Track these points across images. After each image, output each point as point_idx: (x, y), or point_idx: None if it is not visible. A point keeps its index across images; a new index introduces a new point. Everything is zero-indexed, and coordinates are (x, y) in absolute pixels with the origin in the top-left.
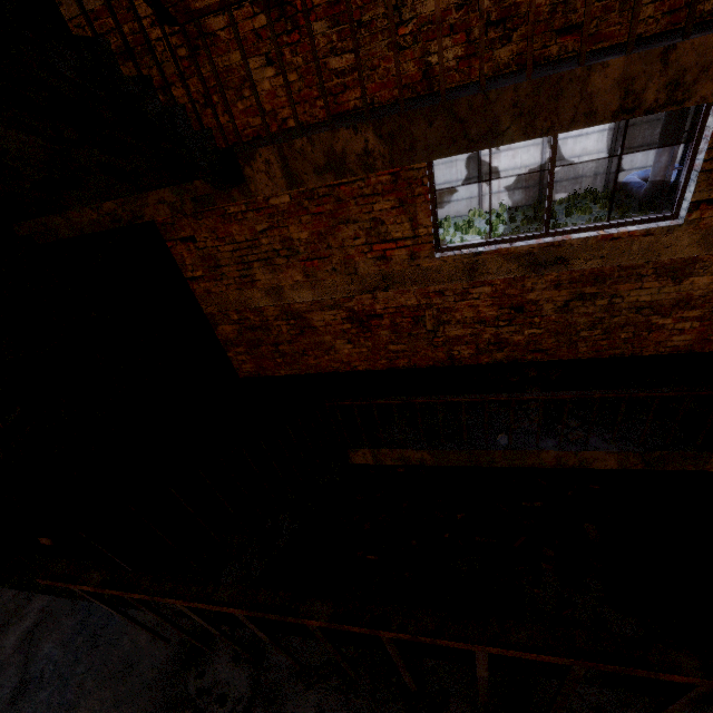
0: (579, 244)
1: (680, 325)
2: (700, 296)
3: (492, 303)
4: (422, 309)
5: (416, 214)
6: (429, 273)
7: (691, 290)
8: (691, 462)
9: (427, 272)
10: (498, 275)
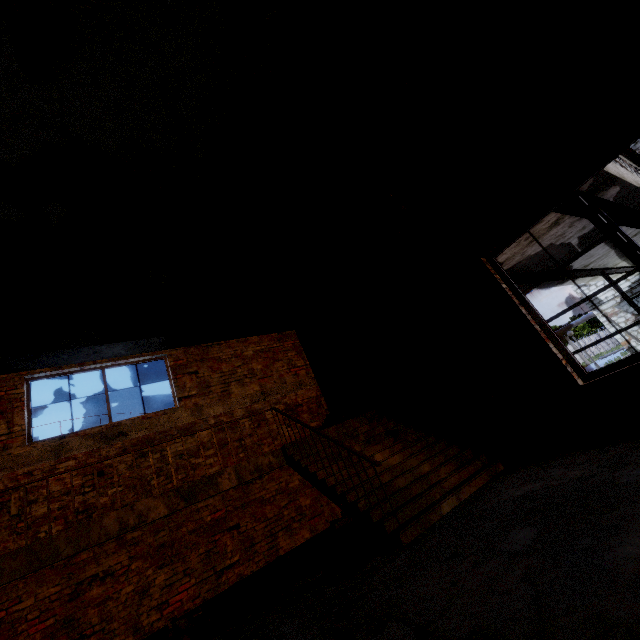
0: (131, 423)
1: (208, 461)
2: (208, 441)
3: (78, 473)
4: (9, 493)
5: (13, 418)
6: (20, 458)
7: (202, 439)
8: (210, 487)
9: (18, 458)
10: (80, 450)
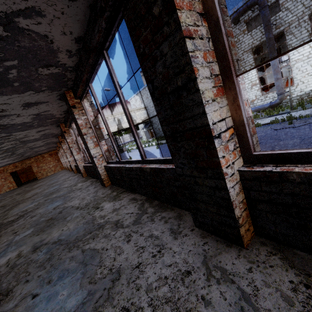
0: None
1: None
2: None
3: None
4: None
5: None
6: None
7: None
8: None
9: None
10: None
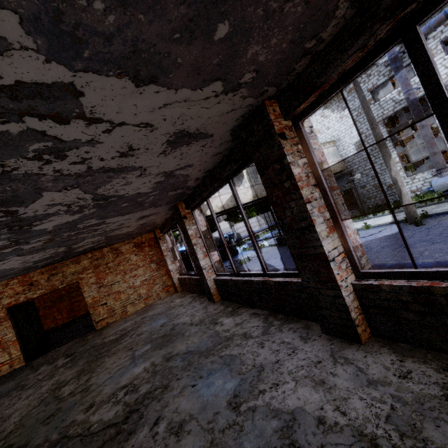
0: None
1: None
2: None
3: None
4: None
5: None
6: None
7: None
8: None
9: None
10: None
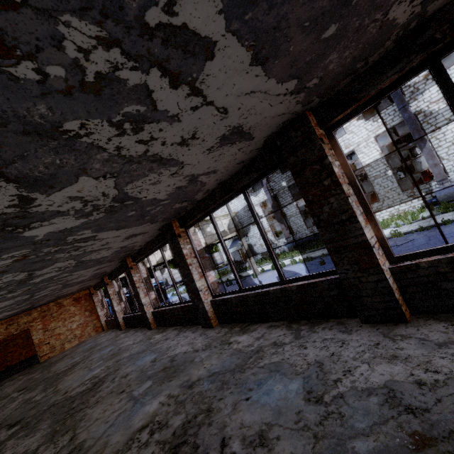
0: None
1: None
2: None
3: None
4: None
5: None
6: None
7: None
8: None
9: None
10: None
